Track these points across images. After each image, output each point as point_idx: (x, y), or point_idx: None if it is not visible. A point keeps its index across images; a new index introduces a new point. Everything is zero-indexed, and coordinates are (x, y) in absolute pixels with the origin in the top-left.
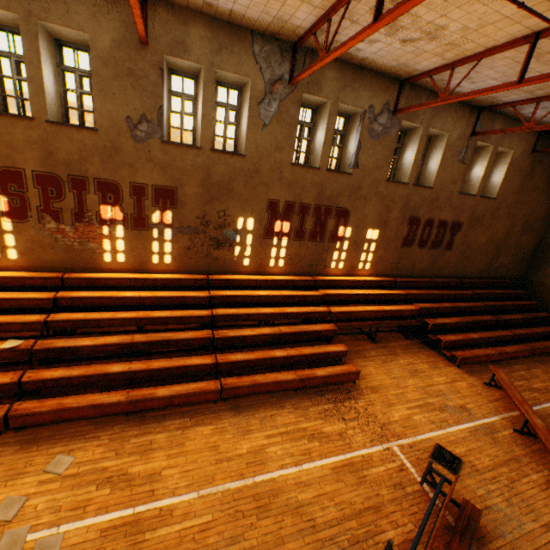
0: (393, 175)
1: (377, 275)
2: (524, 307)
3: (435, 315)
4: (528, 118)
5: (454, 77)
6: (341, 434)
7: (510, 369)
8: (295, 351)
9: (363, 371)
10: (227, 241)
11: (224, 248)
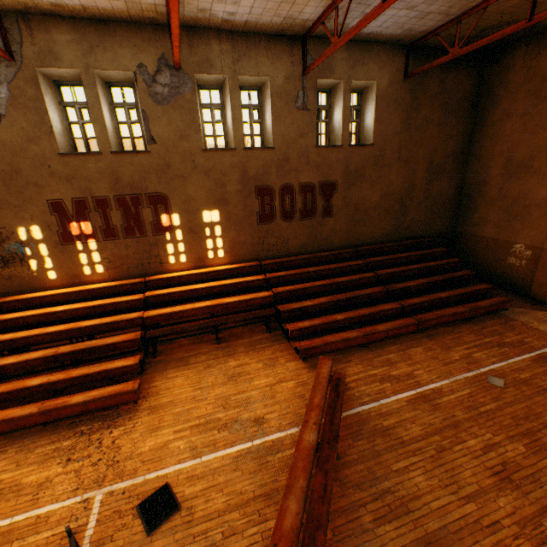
0: (225, 143)
1: (240, 261)
2: (439, 268)
3: (316, 297)
4: (372, 35)
5: (206, 2)
6: (43, 484)
7: (378, 352)
8: (62, 374)
9: (165, 385)
10: (15, 256)
11: (16, 265)
